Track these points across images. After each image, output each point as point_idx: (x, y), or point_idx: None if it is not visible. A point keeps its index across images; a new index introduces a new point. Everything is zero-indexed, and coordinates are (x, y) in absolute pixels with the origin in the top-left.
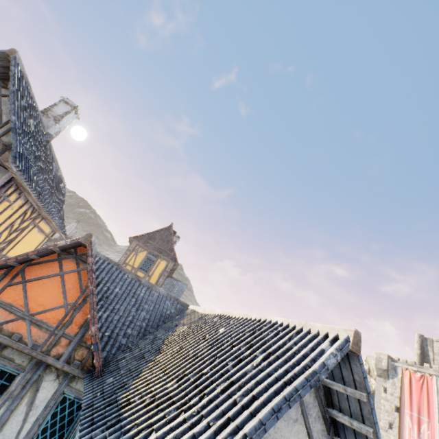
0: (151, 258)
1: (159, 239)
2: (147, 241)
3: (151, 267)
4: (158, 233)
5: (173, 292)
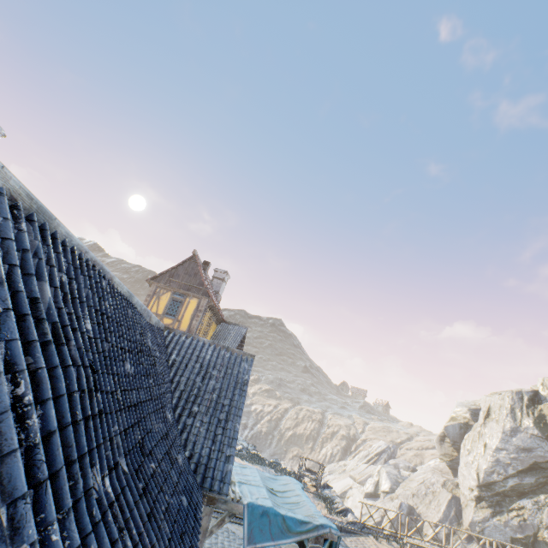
0: (177, 299)
1: (184, 274)
2: (170, 280)
3: (180, 310)
4: (182, 267)
5: (228, 339)
